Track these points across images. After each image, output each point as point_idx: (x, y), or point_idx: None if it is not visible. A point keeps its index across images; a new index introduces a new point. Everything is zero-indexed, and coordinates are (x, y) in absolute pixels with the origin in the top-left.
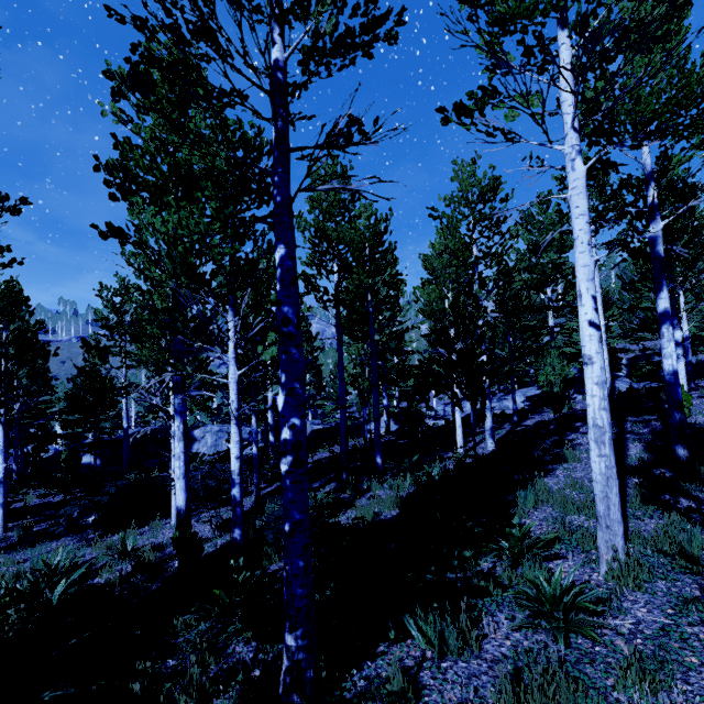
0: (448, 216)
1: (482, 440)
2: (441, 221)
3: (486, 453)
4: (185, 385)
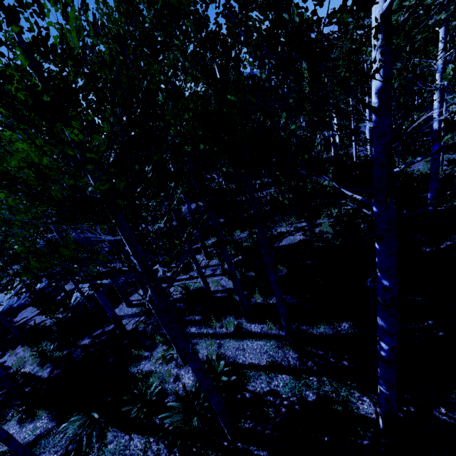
0: None
1: None
2: None
3: None
4: None
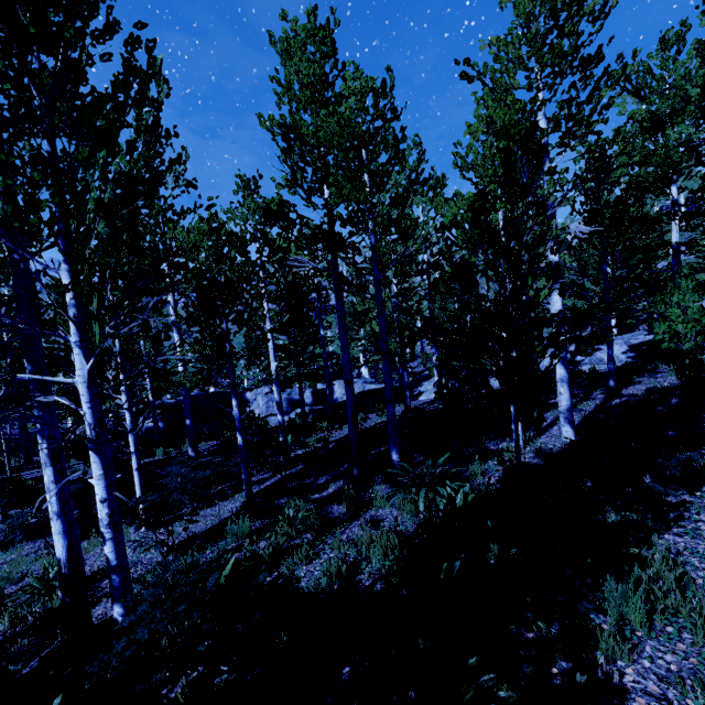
0: (493, 69)
1: (556, 420)
2: (483, 84)
3: (559, 449)
4: (46, 384)
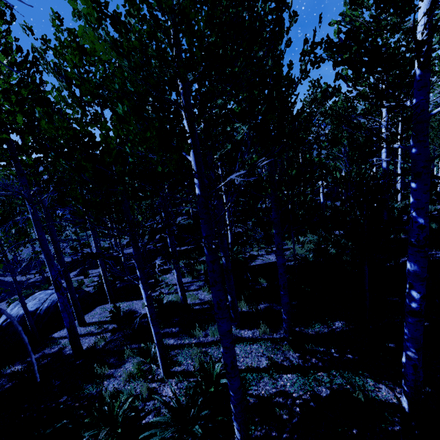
0: None
1: None
2: None
3: None
4: None
